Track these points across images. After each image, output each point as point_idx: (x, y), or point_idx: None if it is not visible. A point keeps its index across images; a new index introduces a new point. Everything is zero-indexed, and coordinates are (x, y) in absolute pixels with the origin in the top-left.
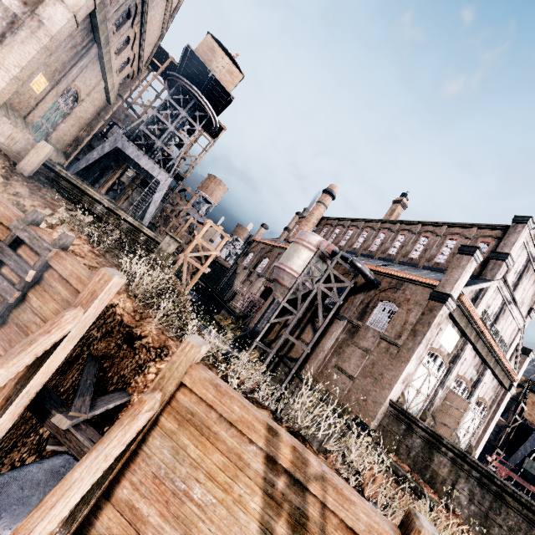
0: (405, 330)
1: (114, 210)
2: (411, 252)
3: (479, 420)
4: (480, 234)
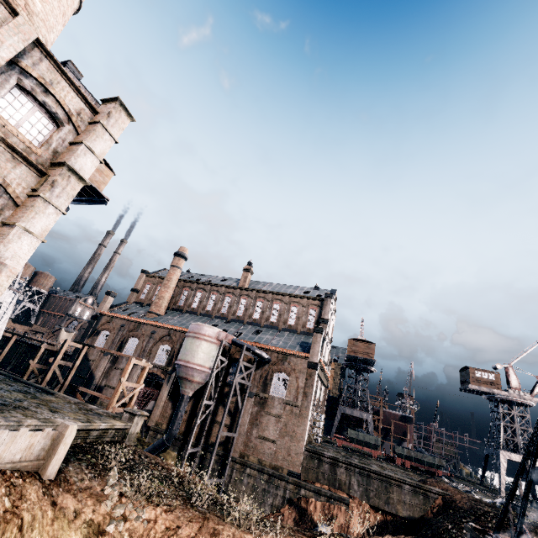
0: (299, 393)
1: (87, 427)
2: (271, 317)
3: (320, 414)
4: (309, 303)
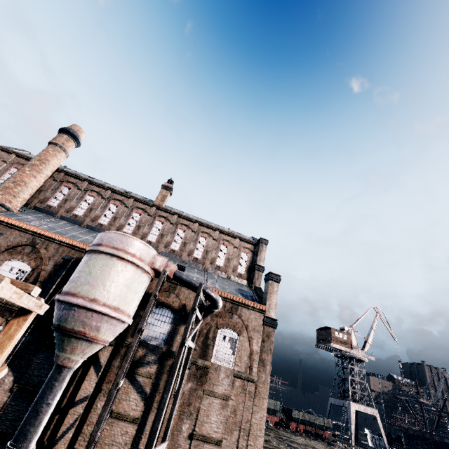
0: (253, 361)
1: None
2: (195, 251)
3: None
4: (242, 245)
